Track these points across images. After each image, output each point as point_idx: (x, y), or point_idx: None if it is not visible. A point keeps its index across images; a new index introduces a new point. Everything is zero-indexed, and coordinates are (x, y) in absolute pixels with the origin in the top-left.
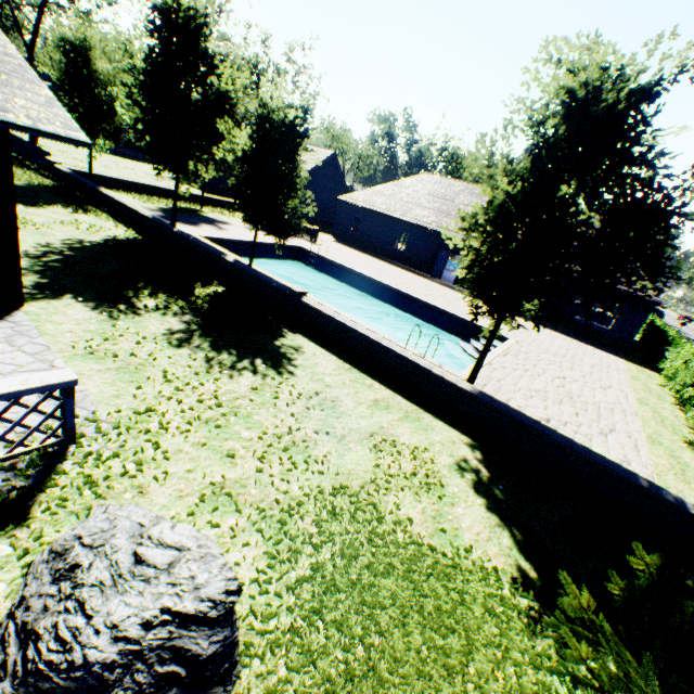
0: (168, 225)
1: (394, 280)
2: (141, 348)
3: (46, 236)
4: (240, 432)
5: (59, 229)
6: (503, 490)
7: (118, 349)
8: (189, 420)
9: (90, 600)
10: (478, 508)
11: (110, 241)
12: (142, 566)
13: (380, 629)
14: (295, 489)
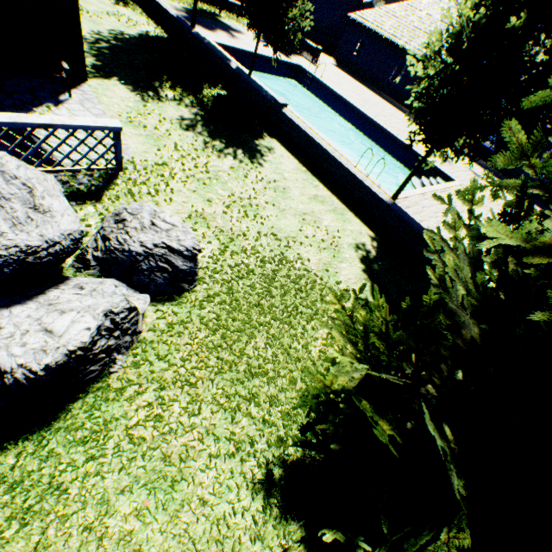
0: (188, 26)
1: (375, 112)
2: (162, 126)
3: (97, 25)
4: (217, 190)
5: (105, 19)
6: (380, 266)
7: (147, 123)
8: (187, 176)
9: (131, 232)
10: (357, 268)
11: (143, 36)
12: (155, 227)
13: (270, 294)
14: (243, 227)
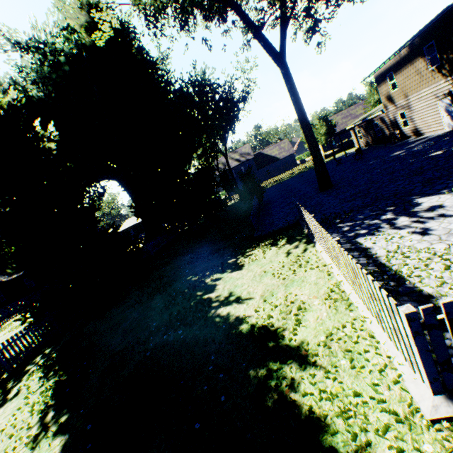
0: None
1: None
2: None
3: None
4: None
5: None
6: None
7: None
8: None
9: None
10: None
11: None
12: None
13: None
14: None
